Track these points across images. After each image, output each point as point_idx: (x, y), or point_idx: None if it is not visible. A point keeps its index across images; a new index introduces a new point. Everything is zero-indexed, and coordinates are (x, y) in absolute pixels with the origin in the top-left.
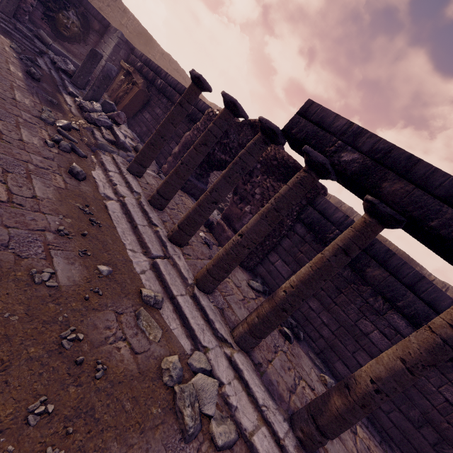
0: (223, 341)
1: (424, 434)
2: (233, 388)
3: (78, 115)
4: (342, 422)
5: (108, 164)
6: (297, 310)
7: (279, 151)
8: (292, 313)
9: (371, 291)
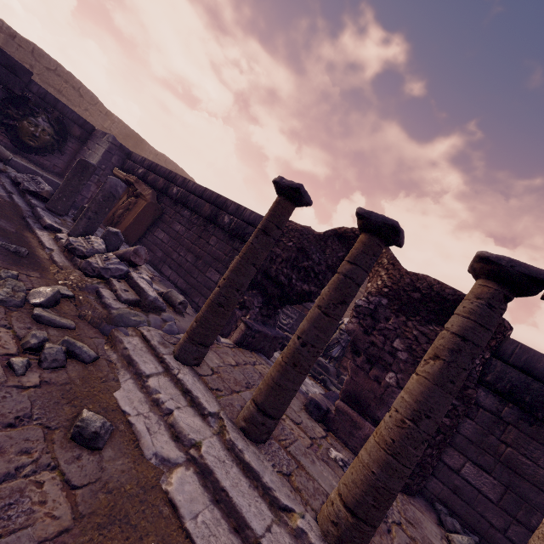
0: None
1: None
2: None
3: (67, 264)
4: None
5: (140, 358)
6: None
7: (418, 276)
8: None
9: None
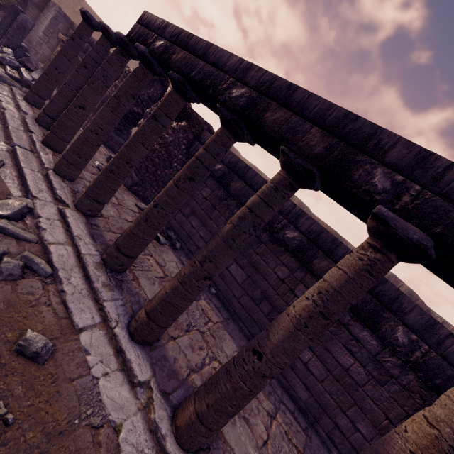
0: (61, 203)
1: (262, 308)
2: (50, 222)
3: None
4: (132, 236)
5: (1, 90)
6: (182, 230)
7: None
8: (179, 233)
9: (236, 203)
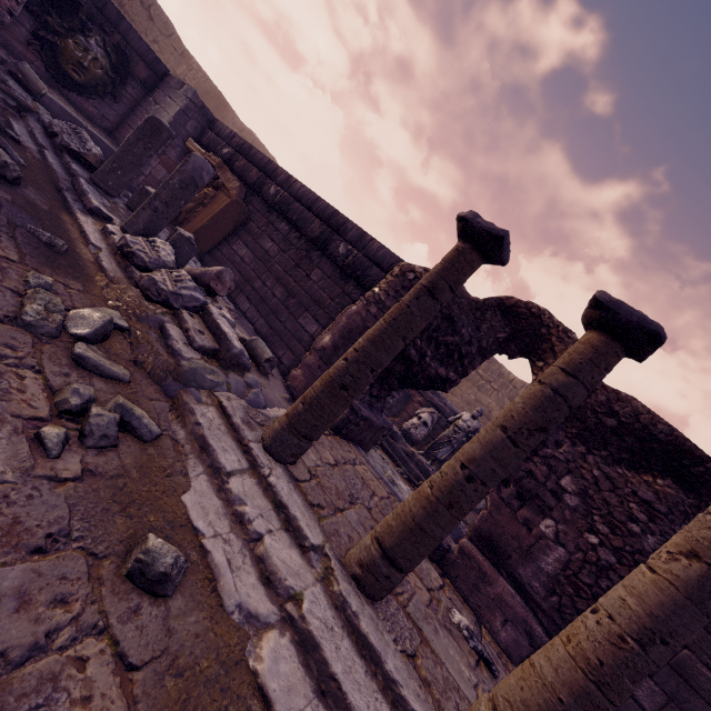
0: None
1: None
2: None
3: (119, 275)
4: None
5: (218, 442)
6: None
7: (619, 396)
8: None
9: None
